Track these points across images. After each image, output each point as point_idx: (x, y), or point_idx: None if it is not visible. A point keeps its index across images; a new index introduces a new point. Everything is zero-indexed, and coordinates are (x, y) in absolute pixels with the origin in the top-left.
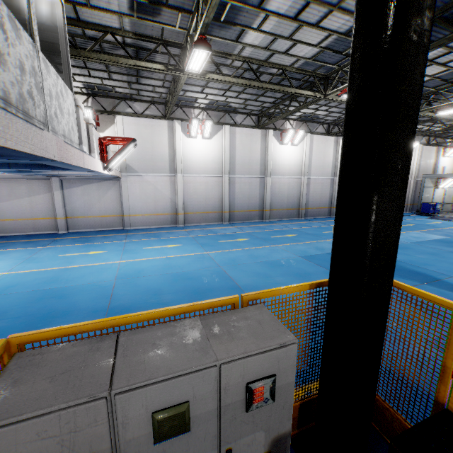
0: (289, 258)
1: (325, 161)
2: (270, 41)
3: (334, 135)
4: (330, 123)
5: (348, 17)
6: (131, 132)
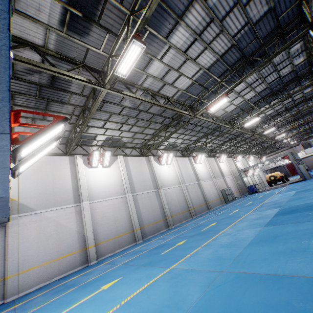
0: (262, 231)
1: (189, 172)
2: (165, 73)
3: (187, 156)
4: (182, 150)
5: (212, 55)
6: (28, 169)
